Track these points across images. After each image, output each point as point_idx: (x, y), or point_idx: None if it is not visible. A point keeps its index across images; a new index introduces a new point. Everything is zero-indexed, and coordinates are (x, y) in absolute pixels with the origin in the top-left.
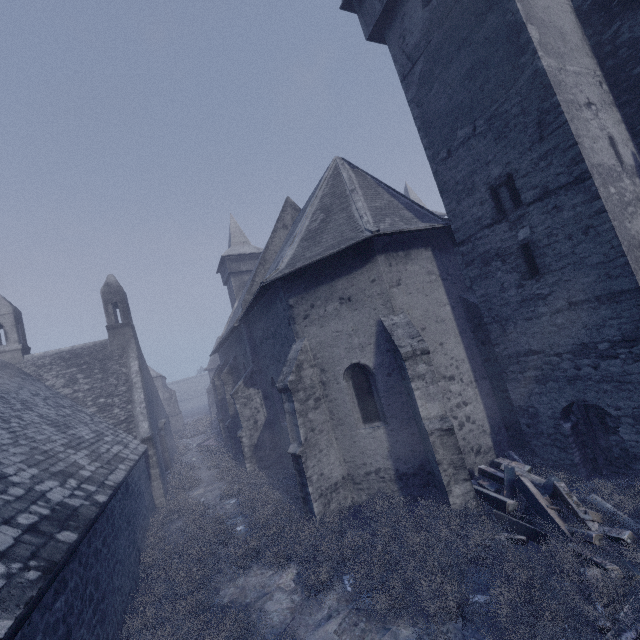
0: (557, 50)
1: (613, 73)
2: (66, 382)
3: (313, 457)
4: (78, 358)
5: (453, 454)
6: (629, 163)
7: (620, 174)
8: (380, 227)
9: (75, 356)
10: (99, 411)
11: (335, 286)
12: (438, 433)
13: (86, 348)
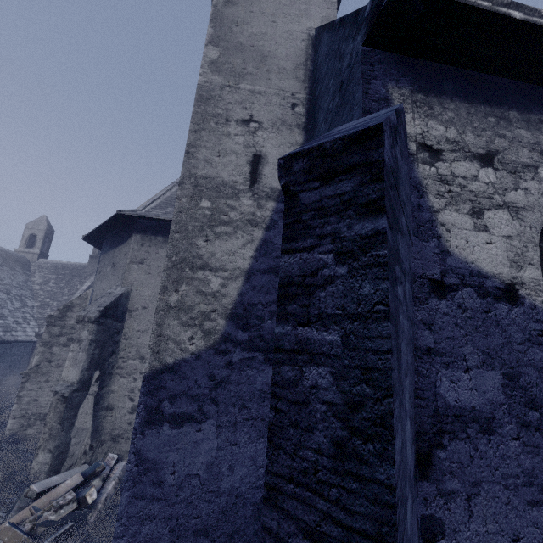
0: (239, 70)
1: (313, 96)
2: (42, 282)
3: (36, 382)
4: (63, 270)
5: (56, 421)
6: (271, 185)
7: (240, 192)
8: (151, 212)
9: (63, 268)
10: (39, 306)
11: (115, 252)
12: (58, 396)
13: (74, 265)
